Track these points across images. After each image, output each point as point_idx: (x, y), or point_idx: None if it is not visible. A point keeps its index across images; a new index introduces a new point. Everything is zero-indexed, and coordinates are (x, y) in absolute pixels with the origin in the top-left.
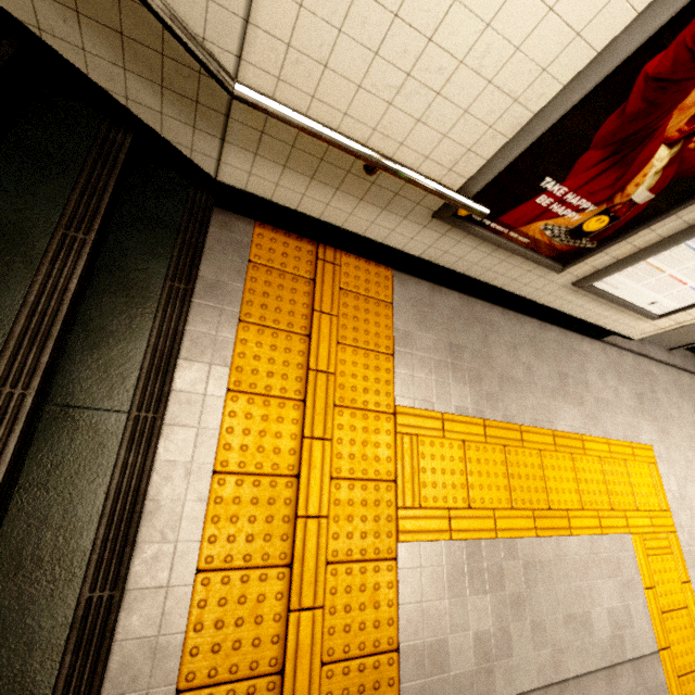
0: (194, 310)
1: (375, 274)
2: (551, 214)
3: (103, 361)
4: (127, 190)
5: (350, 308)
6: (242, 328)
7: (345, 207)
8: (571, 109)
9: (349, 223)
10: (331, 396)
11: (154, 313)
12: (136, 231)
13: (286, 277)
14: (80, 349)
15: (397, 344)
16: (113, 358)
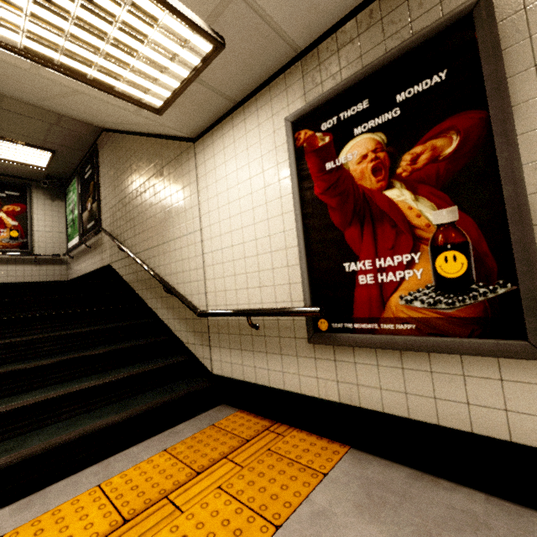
0: (151, 440)
1: (322, 447)
2: (389, 285)
3: (73, 424)
4: (176, 383)
5: (263, 465)
6: (161, 454)
7: (263, 364)
8: (308, 229)
9: (271, 379)
10: (153, 532)
11: (118, 414)
12: (158, 392)
13: (227, 435)
14: (76, 419)
15: (298, 518)
16: (77, 424)
